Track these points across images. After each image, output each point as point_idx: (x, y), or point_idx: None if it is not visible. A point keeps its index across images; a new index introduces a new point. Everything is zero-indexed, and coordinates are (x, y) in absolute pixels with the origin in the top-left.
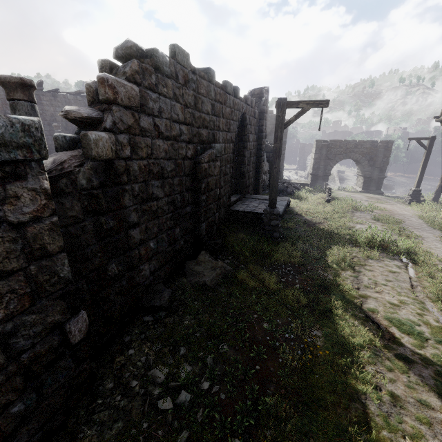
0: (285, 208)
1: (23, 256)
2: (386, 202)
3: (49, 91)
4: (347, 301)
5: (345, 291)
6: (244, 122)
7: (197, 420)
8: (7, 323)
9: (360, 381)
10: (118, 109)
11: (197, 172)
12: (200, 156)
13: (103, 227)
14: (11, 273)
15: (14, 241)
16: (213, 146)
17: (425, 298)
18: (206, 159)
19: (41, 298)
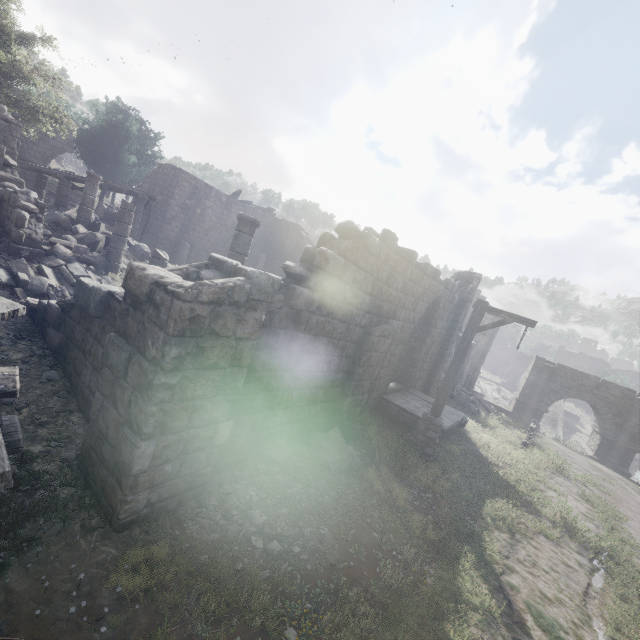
0: (455, 426)
1: (230, 360)
2: (620, 485)
3: (242, 201)
4: (483, 560)
5: (487, 550)
6: (437, 305)
7: (280, 570)
8: (200, 400)
9: (456, 633)
10: (323, 274)
11: (364, 342)
12: (373, 328)
13: (270, 361)
14: (219, 368)
15: (231, 348)
16: (390, 322)
17: (595, 612)
18: (378, 333)
19: (221, 394)
